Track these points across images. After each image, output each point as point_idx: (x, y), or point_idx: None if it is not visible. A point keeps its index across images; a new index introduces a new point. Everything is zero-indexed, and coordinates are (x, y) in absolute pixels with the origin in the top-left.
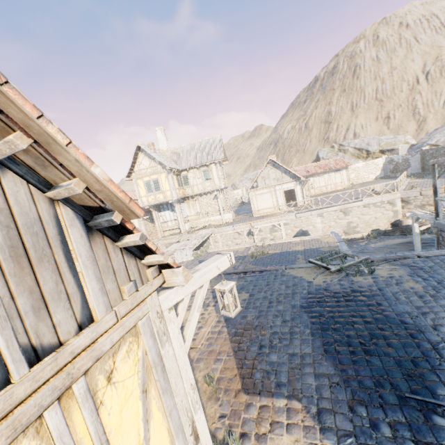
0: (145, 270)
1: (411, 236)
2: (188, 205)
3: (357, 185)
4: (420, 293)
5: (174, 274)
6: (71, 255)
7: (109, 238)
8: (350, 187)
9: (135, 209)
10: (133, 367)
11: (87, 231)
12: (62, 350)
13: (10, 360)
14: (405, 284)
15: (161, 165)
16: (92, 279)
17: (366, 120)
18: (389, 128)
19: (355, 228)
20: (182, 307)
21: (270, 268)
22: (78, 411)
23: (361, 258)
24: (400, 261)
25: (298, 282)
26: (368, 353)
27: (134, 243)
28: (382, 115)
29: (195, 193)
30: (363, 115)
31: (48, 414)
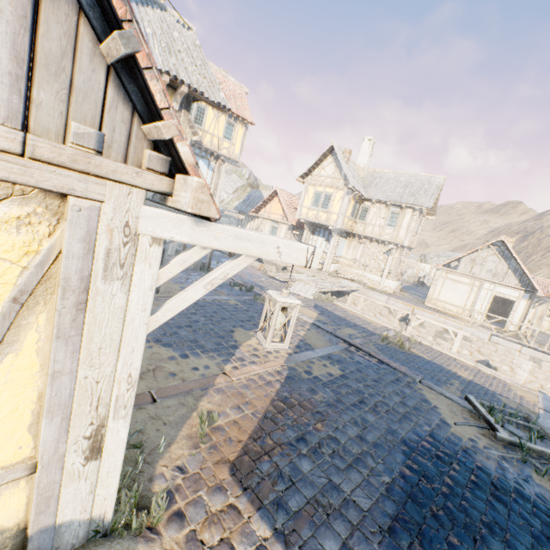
0: (144, 147)
1: None
2: (348, 244)
3: None
4: None
5: (184, 187)
6: None
7: (92, 29)
8: None
9: None
10: (20, 253)
11: None
12: None
13: None
14: None
15: (345, 180)
16: (2, 42)
17: None
18: None
19: None
20: (181, 259)
21: (398, 366)
22: None
23: None
24: None
25: (425, 410)
26: None
27: (116, 50)
28: None
29: (365, 234)
30: None
31: None
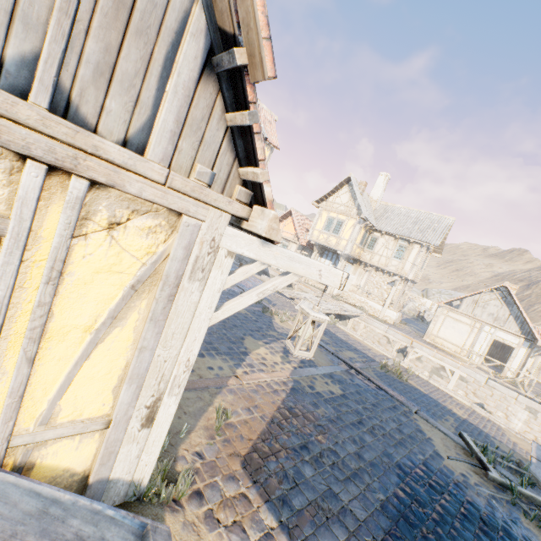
0: (236, 183)
1: None
2: (354, 270)
3: None
4: None
5: (261, 216)
6: (171, 67)
7: (223, 103)
8: None
9: (266, 57)
10: (144, 252)
11: (205, 62)
12: (88, 132)
13: (38, 75)
14: None
15: (358, 209)
16: (172, 111)
17: None
18: None
19: None
20: (244, 270)
21: (395, 394)
22: (58, 210)
23: None
24: None
25: (420, 440)
26: None
27: (241, 121)
28: None
29: (371, 262)
30: None
31: (29, 166)
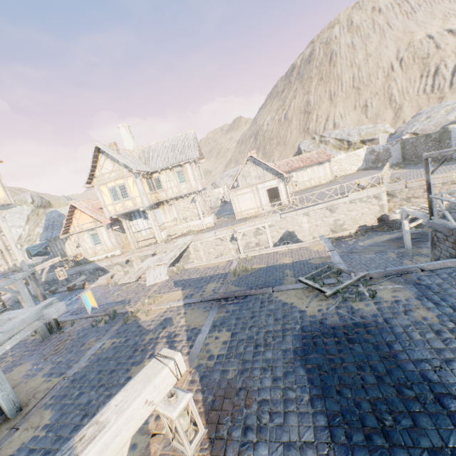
0: None
1: (399, 231)
2: (163, 211)
3: (341, 178)
4: (436, 327)
5: None
6: None
7: None
8: (333, 180)
9: None
10: None
11: None
12: None
13: None
14: (415, 312)
15: (127, 167)
16: None
17: (345, 109)
18: (367, 117)
19: (342, 225)
20: None
21: (256, 291)
22: None
23: (358, 275)
24: (403, 276)
25: (289, 312)
26: (391, 440)
27: None
28: (359, 104)
29: (169, 197)
30: (341, 104)
31: None
